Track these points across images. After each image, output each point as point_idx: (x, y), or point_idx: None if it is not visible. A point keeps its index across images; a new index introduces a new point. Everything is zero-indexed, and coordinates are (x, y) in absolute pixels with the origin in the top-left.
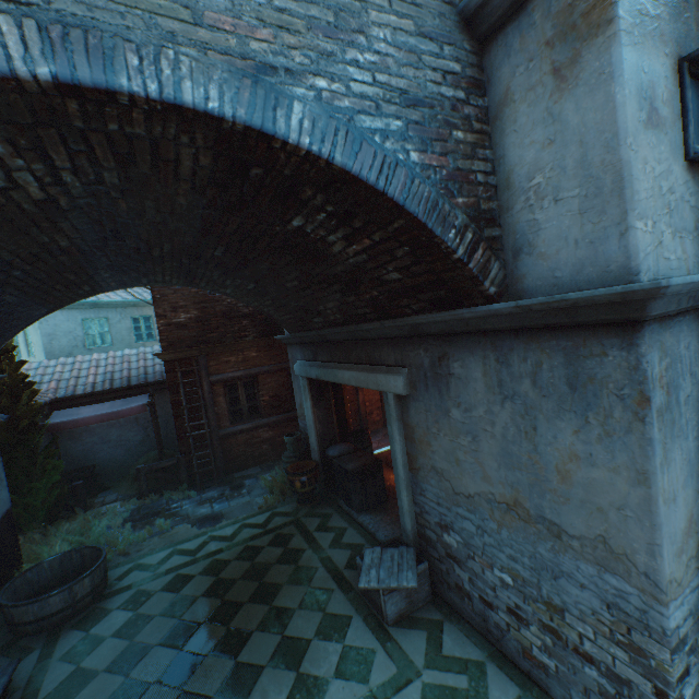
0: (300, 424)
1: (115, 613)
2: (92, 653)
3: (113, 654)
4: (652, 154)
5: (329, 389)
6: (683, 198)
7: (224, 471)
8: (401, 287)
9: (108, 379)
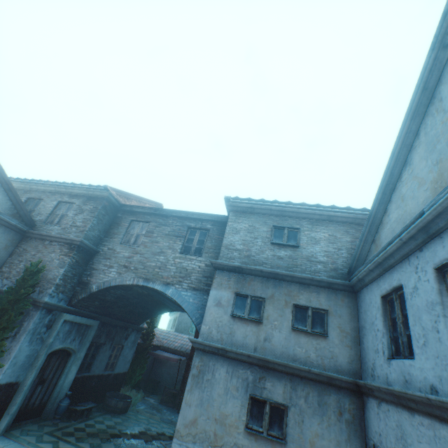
0: None
1: (120, 418)
2: (108, 420)
3: (110, 423)
4: (215, 312)
5: None
6: (226, 324)
7: None
8: None
9: (181, 346)
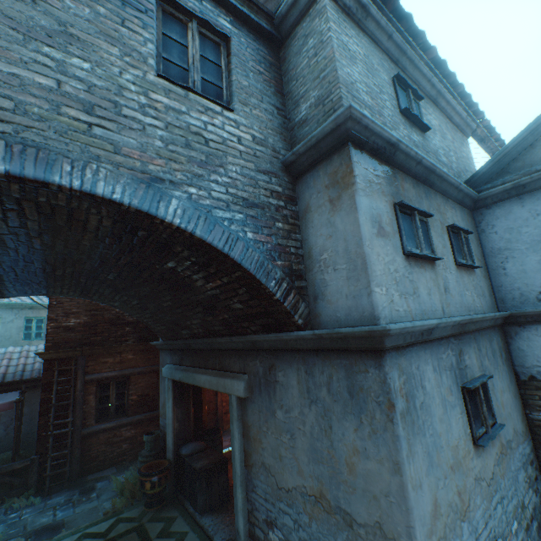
0: (161, 422)
1: None
2: None
3: None
4: (382, 250)
5: (190, 390)
6: (404, 275)
7: (78, 472)
8: (243, 314)
9: None
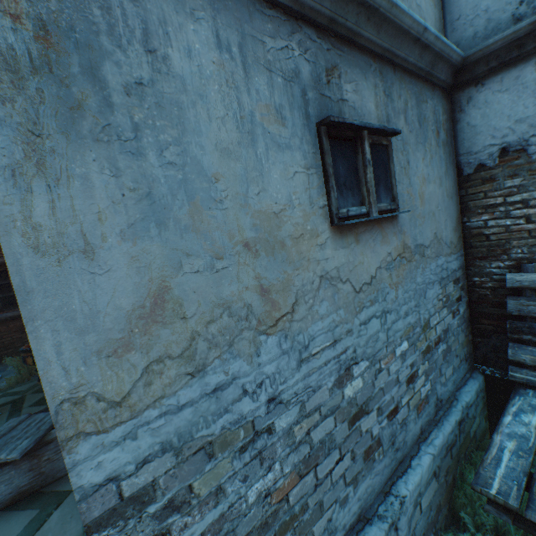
0: None
1: None
2: None
3: None
4: None
5: None
6: None
7: None
8: None
9: None
